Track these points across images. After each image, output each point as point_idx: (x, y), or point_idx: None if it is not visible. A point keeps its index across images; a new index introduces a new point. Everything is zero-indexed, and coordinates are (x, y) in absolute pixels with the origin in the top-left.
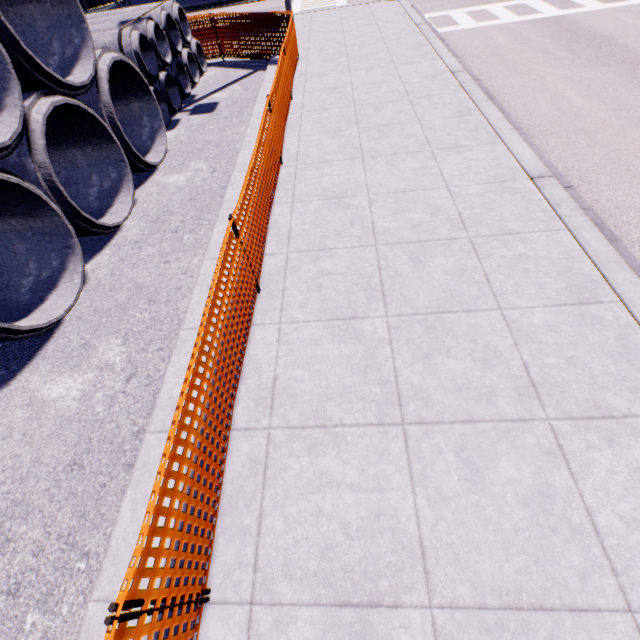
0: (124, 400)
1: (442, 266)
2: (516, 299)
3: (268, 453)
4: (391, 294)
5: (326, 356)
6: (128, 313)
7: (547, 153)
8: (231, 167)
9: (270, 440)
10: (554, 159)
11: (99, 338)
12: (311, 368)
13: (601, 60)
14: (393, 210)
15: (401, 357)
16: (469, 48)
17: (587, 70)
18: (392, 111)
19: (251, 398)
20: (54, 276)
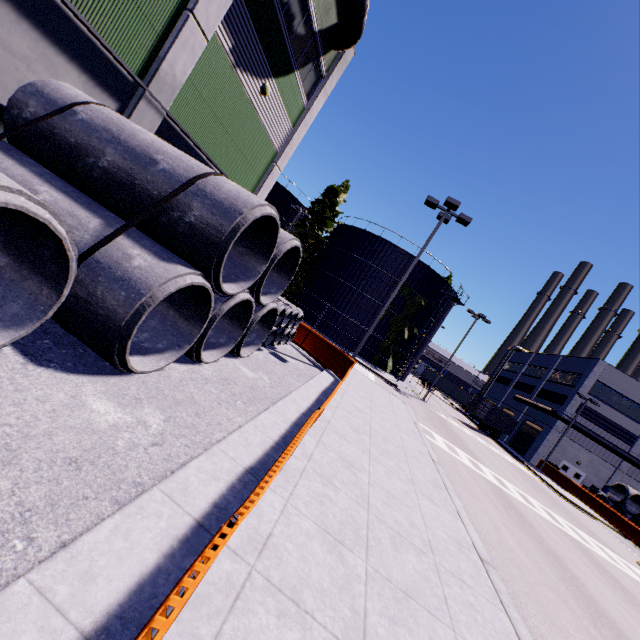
0: (143, 453)
1: (413, 563)
2: (467, 634)
3: (244, 586)
4: (373, 550)
5: (314, 552)
6: (178, 407)
7: (490, 556)
8: (283, 394)
9: (250, 576)
10: (495, 564)
11: (150, 403)
12: (300, 550)
13: (525, 530)
14: (384, 500)
15: (372, 602)
16: (442, 457)
17: (516, 528)
18: (393, 448)
19: (247, 532)
20: (151, 350)
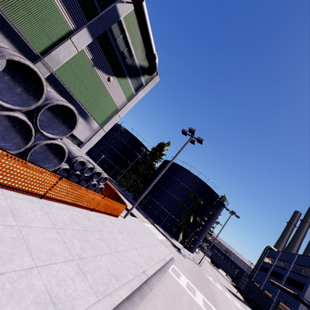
0: None
1: None
2: None
3: None
4: None
5: None
6: None
7: None
8: None
9: None
10: None
11: None
12: None
13: None
14: (2, 235)
15: None
16: (169, 284)
17: None
18: (101, 244)
19: None
20: None
